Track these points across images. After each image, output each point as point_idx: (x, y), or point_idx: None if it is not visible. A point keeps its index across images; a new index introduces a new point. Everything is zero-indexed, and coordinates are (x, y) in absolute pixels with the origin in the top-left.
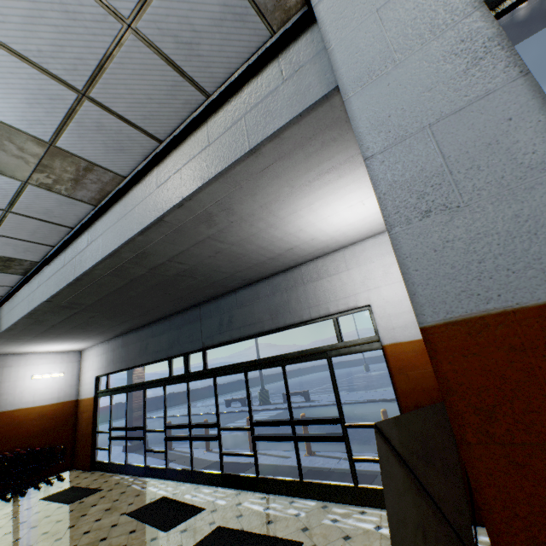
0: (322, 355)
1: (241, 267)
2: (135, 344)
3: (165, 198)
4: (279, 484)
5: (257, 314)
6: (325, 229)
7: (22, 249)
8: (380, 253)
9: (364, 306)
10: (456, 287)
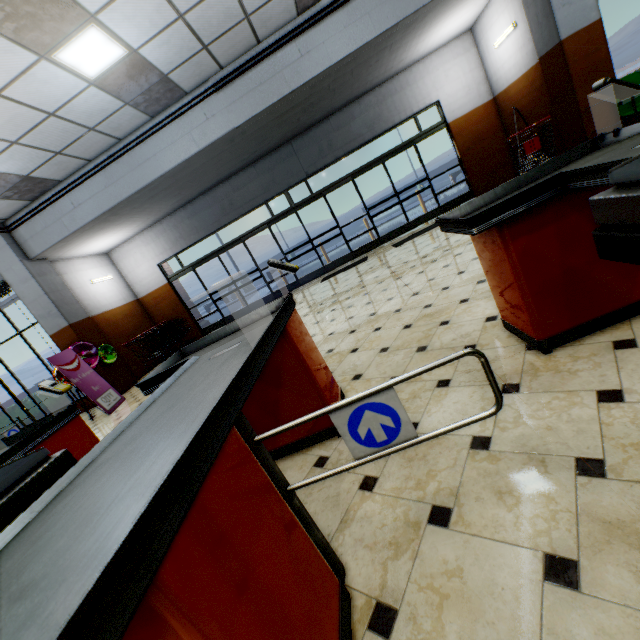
0: (411, 144)
1: (364, 82)
2: (211, 208)
3: (403, 6)
4: (395, 232)
5: (355, 131)
6: (430, 41)
7: (198, 72)
8: (441, 63)
9: (434, 103)
10: (569, 28)
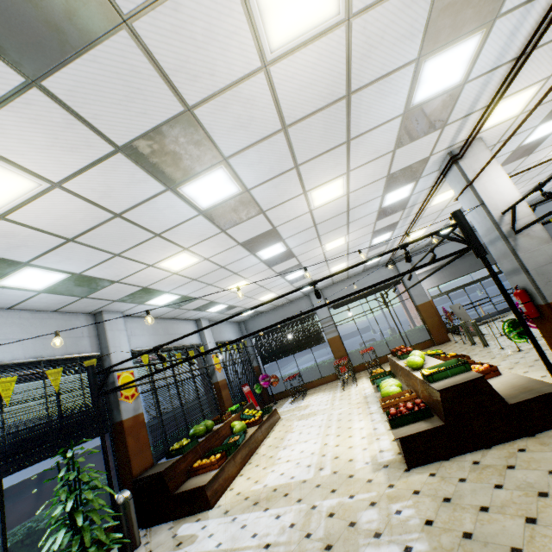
0: None
1: None
2: (463, 264)
3: None
4: None
5: (549, 235)
6: None
7: None
8: None
9: None
10: None
